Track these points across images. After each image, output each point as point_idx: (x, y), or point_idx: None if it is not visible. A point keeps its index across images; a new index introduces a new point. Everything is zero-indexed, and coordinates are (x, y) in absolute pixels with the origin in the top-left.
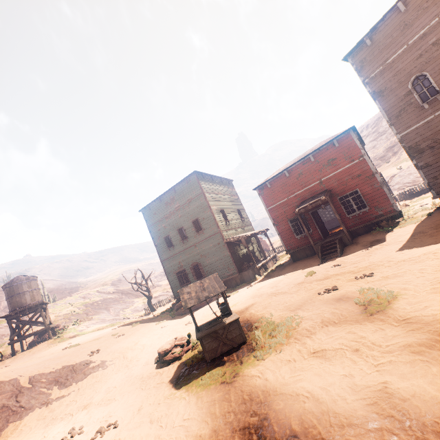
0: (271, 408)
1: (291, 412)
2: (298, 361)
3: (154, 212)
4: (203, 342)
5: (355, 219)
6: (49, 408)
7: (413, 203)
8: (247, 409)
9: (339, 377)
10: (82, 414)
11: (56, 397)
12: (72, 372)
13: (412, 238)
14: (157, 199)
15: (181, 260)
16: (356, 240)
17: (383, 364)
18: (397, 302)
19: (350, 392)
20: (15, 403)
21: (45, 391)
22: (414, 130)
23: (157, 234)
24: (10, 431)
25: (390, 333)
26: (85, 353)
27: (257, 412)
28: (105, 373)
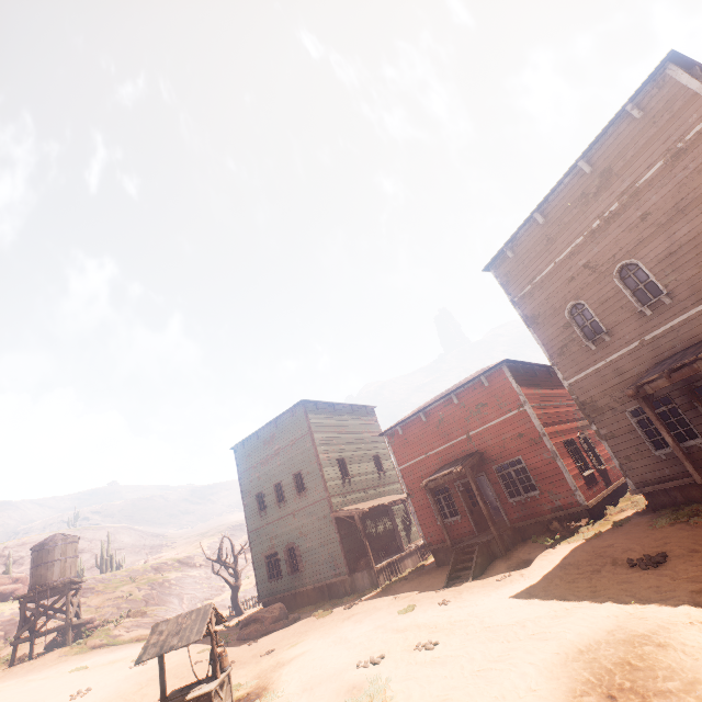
0: None
1: None
2: None
3: (248, 453)
4: None
5: (521, 508)
6: None
7: None
8: None
9: None
10: None
11: None
12: None
13: (557, 573)
14: (253, 433)
15: (273, 535)
16: (513, 550)
17: None
18: None
19: None
20: None
21: None
22: (585, 379)
23: (248, 488)
24: None
25: None
26: (73, 689)
27: None
28: None
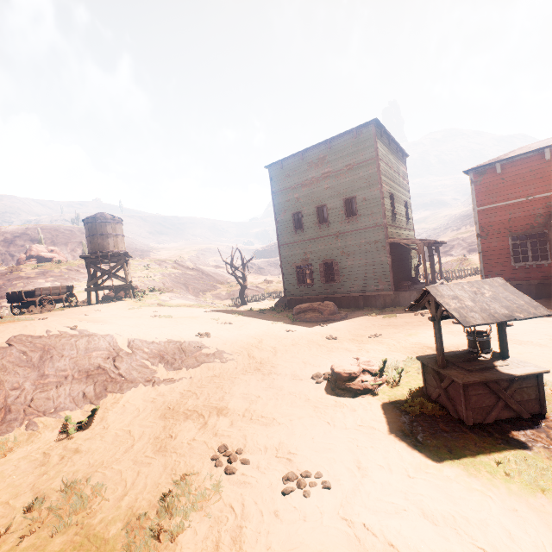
0: None
1: None
2: None
3: (287, 173)
4: (468, 390)
5: None
6: (157, 390)
7: None
8: None
9: None
10: (223, 423)
11: (163, 377)
12: (180, 352)
13: None
14: (297, 153)
15: (308, 250)
16: None
17: None
18: None
19: None
20: (113, 368)
21: (149, 365)
22: None
23: (283, 207)
24: (110, 402)
25: None
26: (189, 331)
27: None
28: (225, 368)
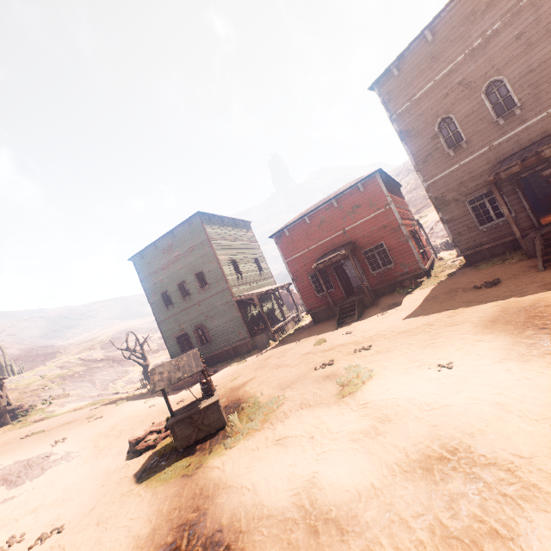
0: (214, 503)
1: (229, 505)
2: (260, 450)
3: (148, 262)
4: (174, 429)
5: (379, 277)
6: None
7: (450, 257)
8: (193, 504)
9: (285, 467)
10: (29, 518)
11: (3, 499)
12: (26, 468)
13: (425, 303)
14: (151, 244)
15: (182, 321)
16: (378, 302)
17: (324, 452)
18: (369, 384)
19: (285, 482)
20: None
21: None
22: (441, 180)
23: (152, 289)
24: None
25: (346, 418)
26: (48, 442)
27: (200, 507)
28: (69, 467)
